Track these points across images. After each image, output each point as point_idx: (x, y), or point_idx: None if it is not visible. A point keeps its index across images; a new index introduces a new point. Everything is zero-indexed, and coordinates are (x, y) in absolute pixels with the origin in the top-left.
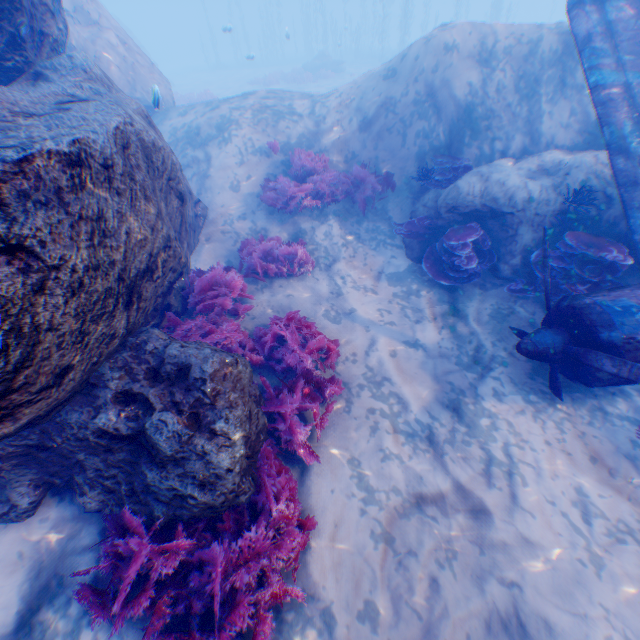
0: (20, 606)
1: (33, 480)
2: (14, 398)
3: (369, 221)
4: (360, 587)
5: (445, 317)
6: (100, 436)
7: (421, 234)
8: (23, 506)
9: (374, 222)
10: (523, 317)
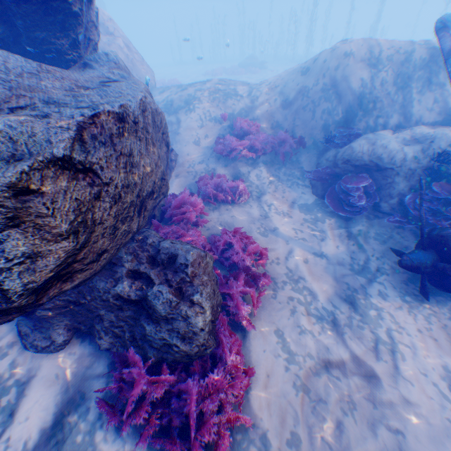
0: (56, 410)
1: (67, 325)
2: (75, 266)
3: (287, 168)
4: (287, 421)
5: (341, 237)
6: (116, 298)
7: (324, 179)
8: (59, 342)
9: (290, 169)
10: (399, 241)
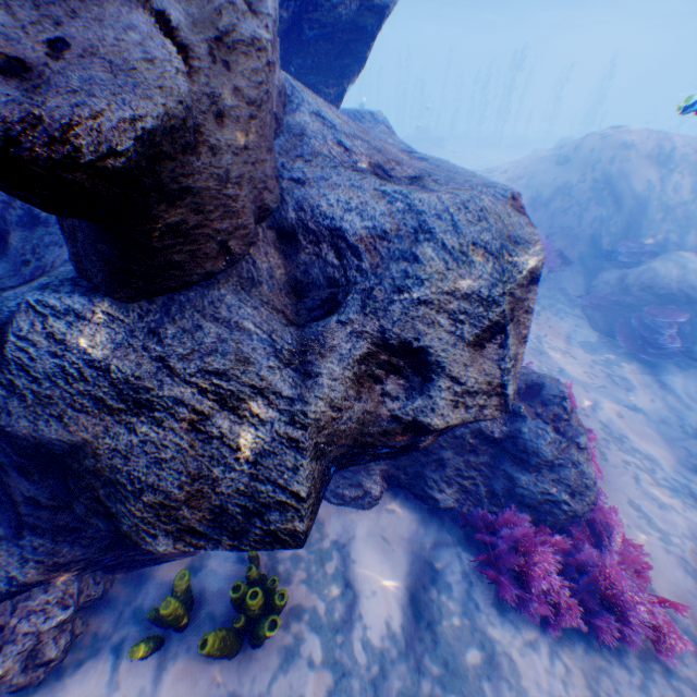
0: (404, 582)
1: (380, 471)
2: None
3: (544, 289)
4: None
5: (653, 388)
6: (474, 435)
7: (603, 308)
8: (375, 493)
9: (549, 291)
10: None
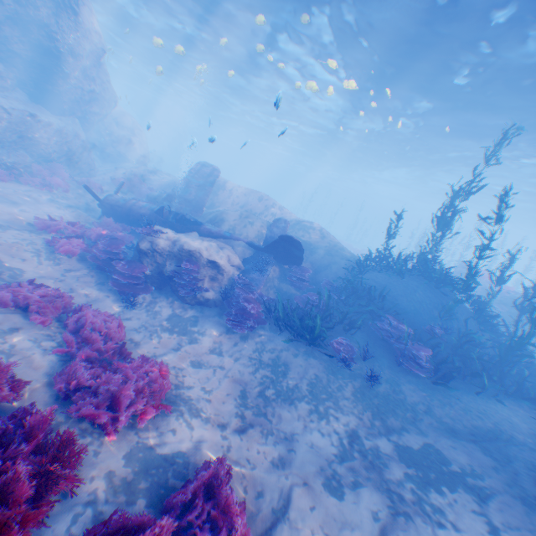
0: None
1: None
2: None
3: None
4: (2, 187)
5: None
6: None
7: None
8: None
9: None
10: None
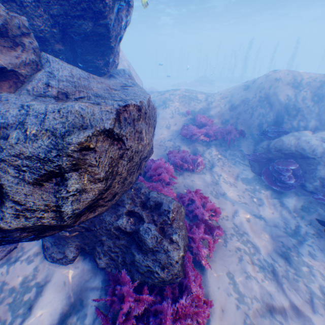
0: (61, 310)
1: (76, 245)
2: (99, 202)
3: (231, 150)
4: None
5: (275, 205)
6: (116, 229)
7: (259, 161)
8: (70, 257)
9: (234, 151)
10: (322, 213)
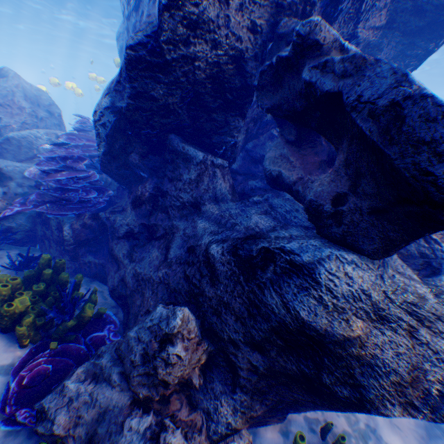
0: None
1: None
2: None
3: None
4: None
5: None
6: None
7: None
8: None
9: None
10: None
